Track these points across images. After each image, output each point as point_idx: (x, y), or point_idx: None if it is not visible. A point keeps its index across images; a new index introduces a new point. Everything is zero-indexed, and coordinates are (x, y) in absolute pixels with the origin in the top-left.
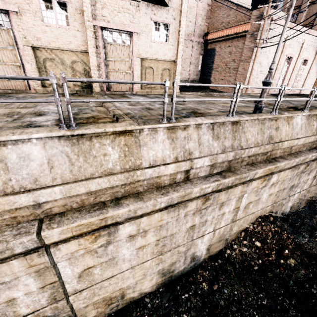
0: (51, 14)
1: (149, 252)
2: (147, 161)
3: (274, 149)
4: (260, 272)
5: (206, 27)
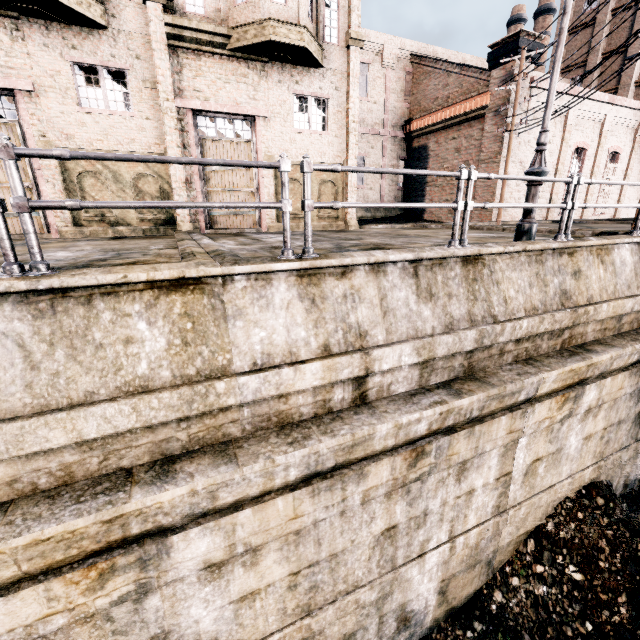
0: (97, 93)
1: (272, 611)
2: (246, 356)
3: (578, 323)
4: None
5: (407, 110)
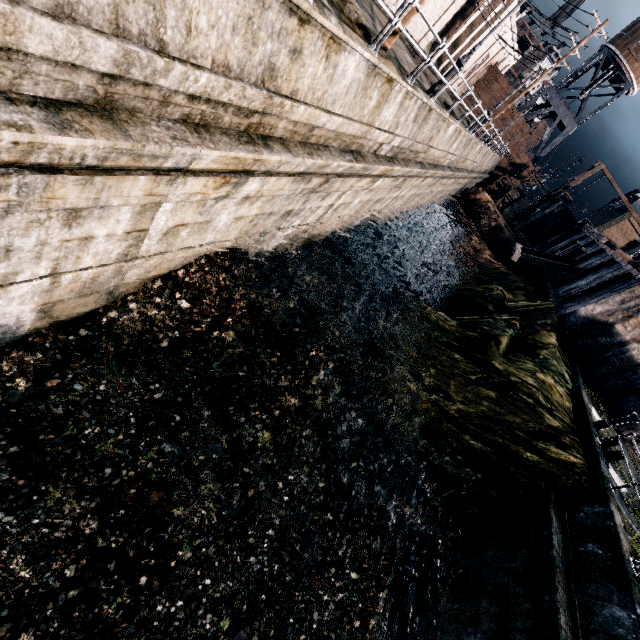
0: None
1: None
2: None
3: (270, 113)
4: (171, 351)
5: None
